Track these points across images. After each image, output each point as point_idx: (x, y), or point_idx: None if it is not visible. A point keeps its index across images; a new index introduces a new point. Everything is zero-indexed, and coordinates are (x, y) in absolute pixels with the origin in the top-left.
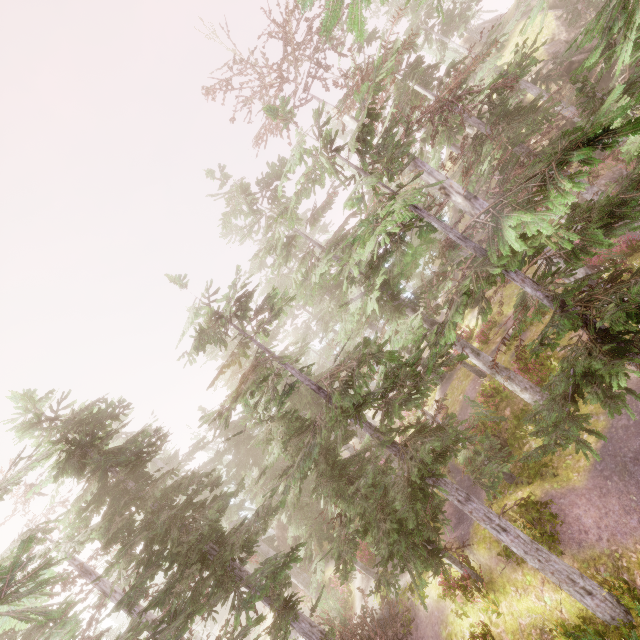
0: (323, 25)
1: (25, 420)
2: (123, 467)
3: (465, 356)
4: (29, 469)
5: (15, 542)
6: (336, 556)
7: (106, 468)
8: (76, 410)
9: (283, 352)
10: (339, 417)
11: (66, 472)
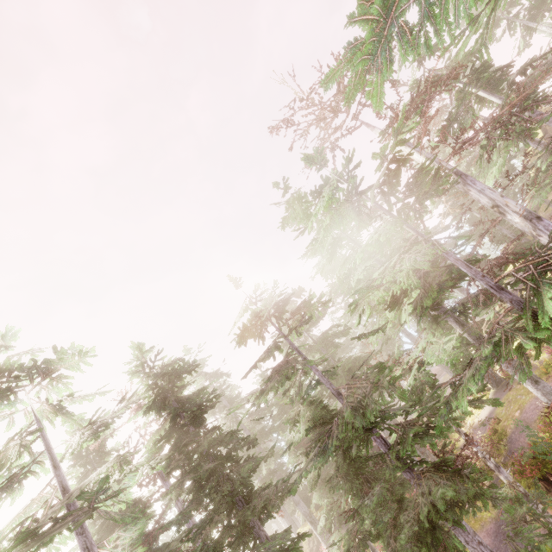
0: (346, 98)
1: (135, 365)
2: (188, 414)
3: (500, 403)
4: (127, 408)
5: (110, 462)
6: (345, 548)
7: (176, 413)
8: (165, 363)
9: (327, 332)
10: (349, 433)
11: (152, 410)
